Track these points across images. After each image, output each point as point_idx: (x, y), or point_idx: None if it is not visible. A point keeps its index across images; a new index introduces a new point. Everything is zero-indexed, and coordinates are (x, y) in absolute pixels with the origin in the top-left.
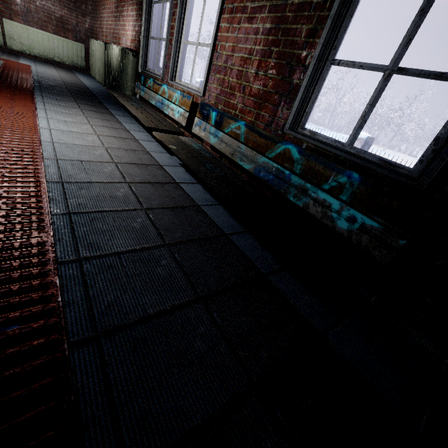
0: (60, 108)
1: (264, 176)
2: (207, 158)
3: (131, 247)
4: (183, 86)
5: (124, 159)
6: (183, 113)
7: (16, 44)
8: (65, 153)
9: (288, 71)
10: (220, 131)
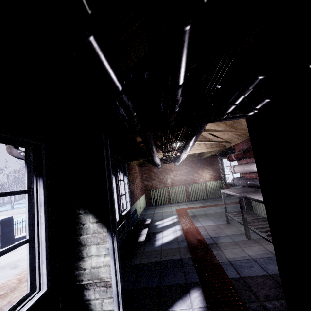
0: None
1: None
2: None
3: None
4: None
5: None
6: None
7: (141, 209)
8: None
9: None
10: None
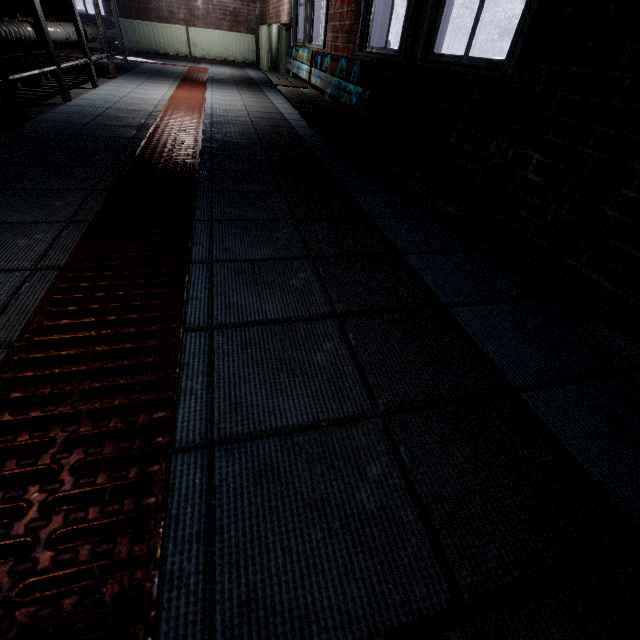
0: (223, 90)
1: (334, 92)
2: (309, 96)
3: (237, 131)
4: (313, 45)
5: (255, 110)
6: (307, 69)
7: (198, 51)
8: (218, 107)
9: (359, 1)
10: (321, 72)
